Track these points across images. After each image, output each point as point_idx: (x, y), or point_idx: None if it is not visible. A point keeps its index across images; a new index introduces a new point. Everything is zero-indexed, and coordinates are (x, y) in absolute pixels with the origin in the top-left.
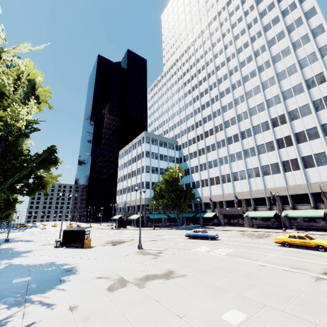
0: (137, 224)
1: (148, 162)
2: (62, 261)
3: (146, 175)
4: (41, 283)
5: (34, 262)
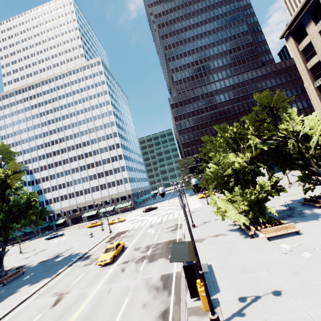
0: None
1: None
2: None
3: None
4: None
5: None
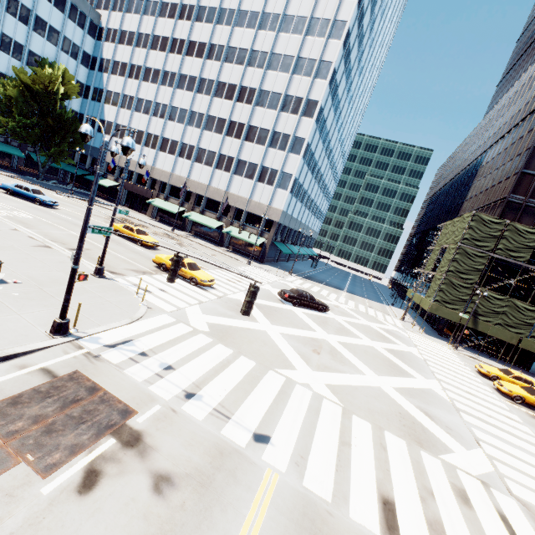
0: None
1: None
2: None
3: None
4: None
5: None
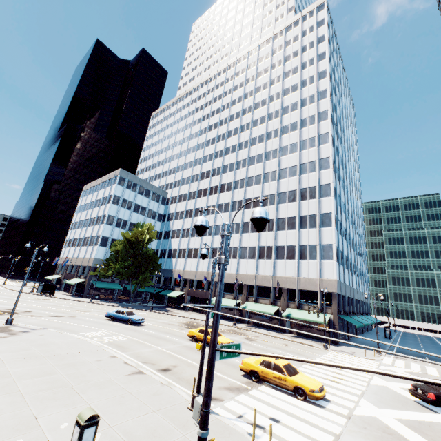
0: (77, 291)
1: (114, 210)
2: None
3: (107, 228)
4: None
5: None
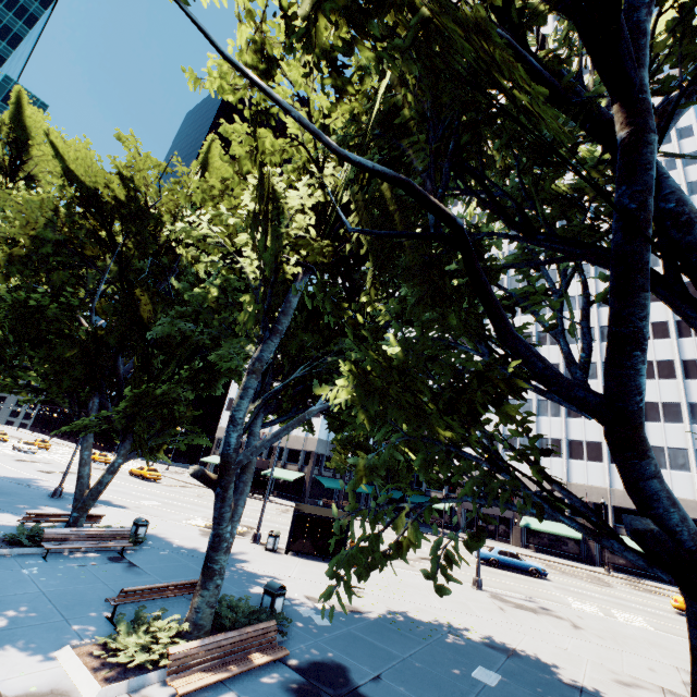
0: (280, 490)
1: None
2: (416, 613)
3: None
4: (561, 695)
5: (355, 607)
